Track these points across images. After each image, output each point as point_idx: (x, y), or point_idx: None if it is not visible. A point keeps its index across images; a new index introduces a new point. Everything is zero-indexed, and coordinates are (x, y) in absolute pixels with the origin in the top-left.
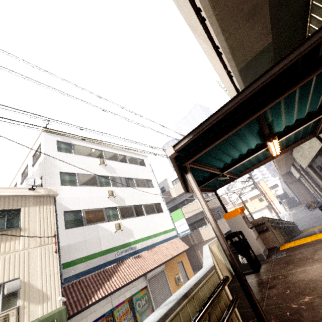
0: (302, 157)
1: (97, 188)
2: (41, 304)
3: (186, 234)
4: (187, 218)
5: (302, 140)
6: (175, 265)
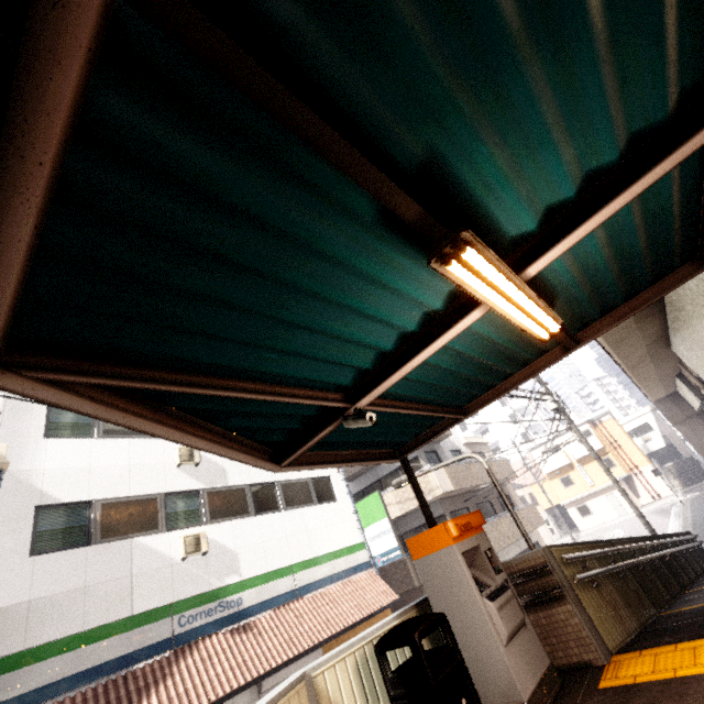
0: (697, 354)
1: (152, 443)
2: None
3: (392, 561)
4: (405, 514)
5: (660, 285)
6: None
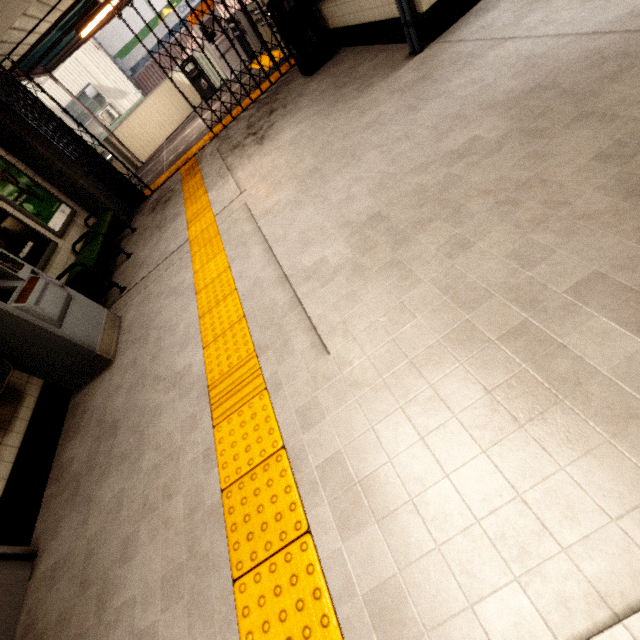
0: None
1: None
2: (124, 99)
3: None
4: None
5: None
6: None
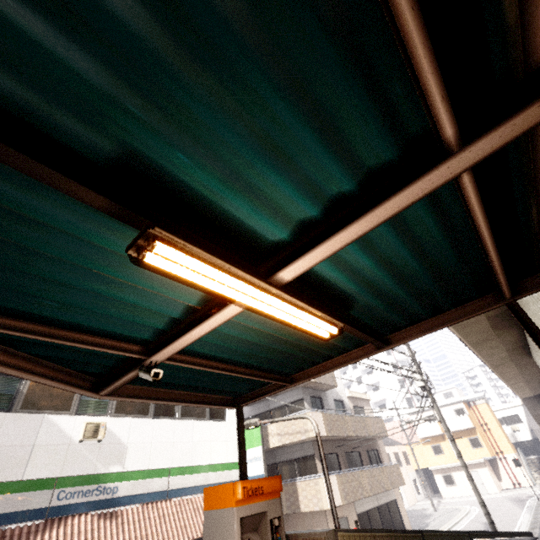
0: None
1: None
2: None
3: None
4: (282, 445)
5: (464, 309)
6: None
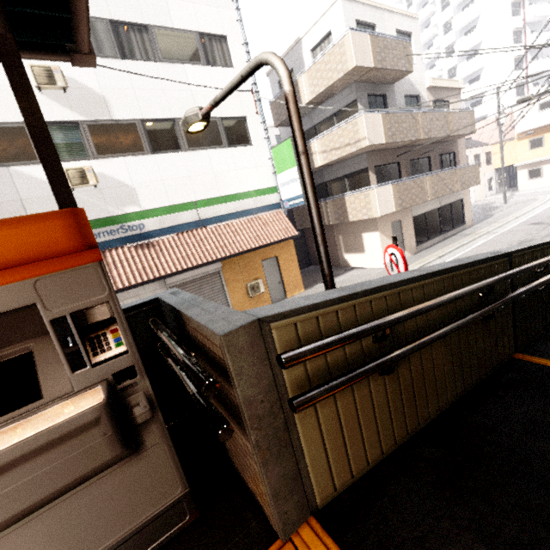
0: None
1: None
2: None
3: (296, 207)
4: (329, 164)
5: None
6: (256, 264)
